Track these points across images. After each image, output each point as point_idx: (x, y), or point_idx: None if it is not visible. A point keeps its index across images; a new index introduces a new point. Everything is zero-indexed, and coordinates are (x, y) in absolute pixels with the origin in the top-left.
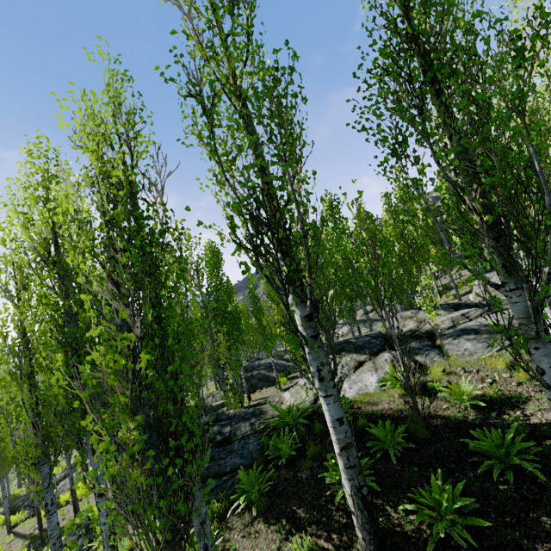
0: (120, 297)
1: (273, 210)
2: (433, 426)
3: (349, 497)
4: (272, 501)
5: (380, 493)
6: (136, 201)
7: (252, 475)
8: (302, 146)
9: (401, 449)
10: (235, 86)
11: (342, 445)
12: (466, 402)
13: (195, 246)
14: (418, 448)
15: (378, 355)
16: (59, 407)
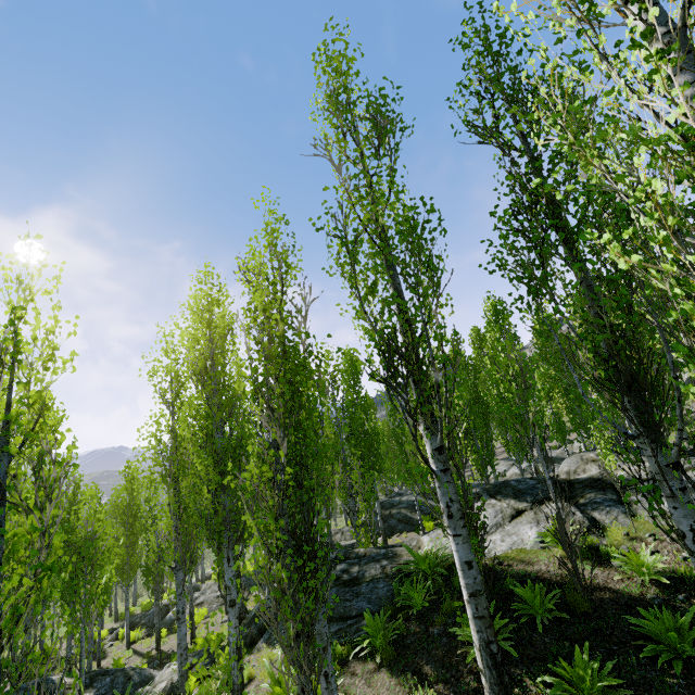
0: (273, 420)
1: (405, 344)
2: (598, 599)
3: (477, 651)
4: (398, 653)
5: (520, 663)
6: (285, 331)
7: (379, 620)
8: (440, 276)
9: (550, 618)
10: (377, 224)
11: (470, 591)
12: (646, 576)
13: (332, 356)
14: (574, 622)
15: (542, 505)
16: (206, 511)
